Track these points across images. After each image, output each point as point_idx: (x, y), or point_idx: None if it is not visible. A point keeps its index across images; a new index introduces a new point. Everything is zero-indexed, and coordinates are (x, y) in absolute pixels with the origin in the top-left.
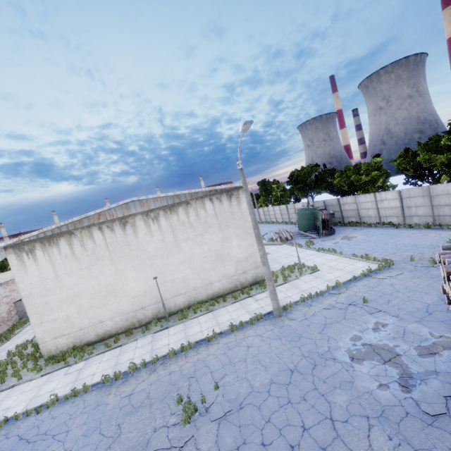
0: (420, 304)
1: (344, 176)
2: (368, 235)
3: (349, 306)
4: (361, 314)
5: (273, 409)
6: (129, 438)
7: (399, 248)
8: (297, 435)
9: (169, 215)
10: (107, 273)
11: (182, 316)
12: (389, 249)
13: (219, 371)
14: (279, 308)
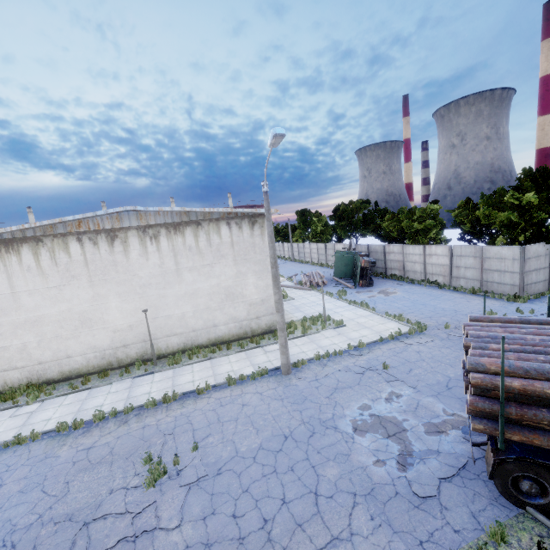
0: (442, 377)
1: (396, 220)
2: (408, 293)
3: (367, 370)
4: (378, 381)
5: (255, 477)
6: (77, 499)
7: (438, 312)
8: (274, 509)
9: (173, 235)
10: (83, 298)
11: (173, 360)
12: (426, 312)
13: (203, 429)
14: (288, 364)
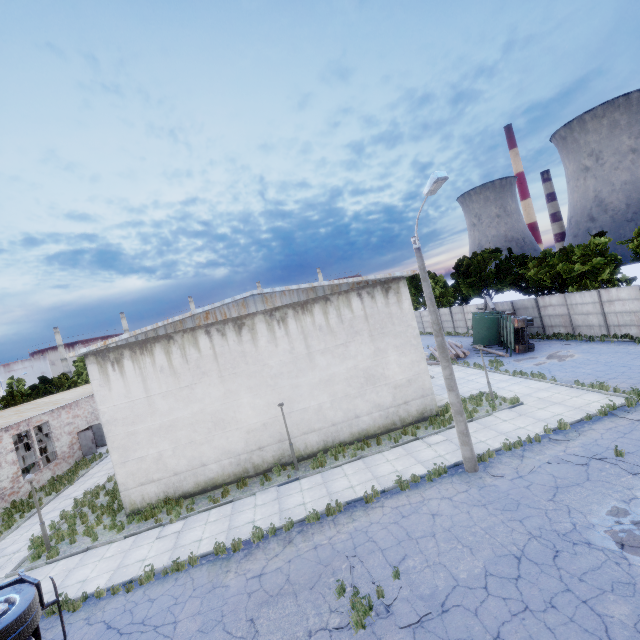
0: None
1: (545, 265)
2: (592, 354)
3: (590, 460)
4: (617, 474)
5: (501, 617)
6: None
7: None
8: None
9: (301, 315)
10: (214, 396)
11: (317, 462)
12: (636, 375)
13: (394, 549)
14: (474, 458)
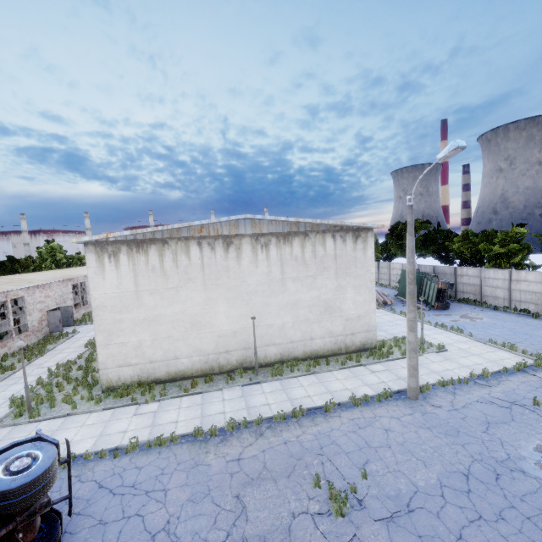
0: None
1: (469, 242)
2: (497, 320)
3: (512, 404)
4: (536, 419)
5: (461, 522)
6: (260, 519)
7: None
8: None
9: (282, 245)
10: (195, 300)
11: (276, 371)
12: (537, 343)
13: (356, 453)
14: (418, 388)
